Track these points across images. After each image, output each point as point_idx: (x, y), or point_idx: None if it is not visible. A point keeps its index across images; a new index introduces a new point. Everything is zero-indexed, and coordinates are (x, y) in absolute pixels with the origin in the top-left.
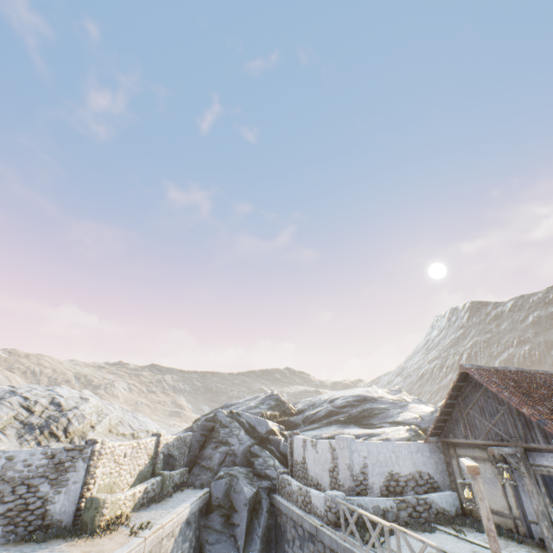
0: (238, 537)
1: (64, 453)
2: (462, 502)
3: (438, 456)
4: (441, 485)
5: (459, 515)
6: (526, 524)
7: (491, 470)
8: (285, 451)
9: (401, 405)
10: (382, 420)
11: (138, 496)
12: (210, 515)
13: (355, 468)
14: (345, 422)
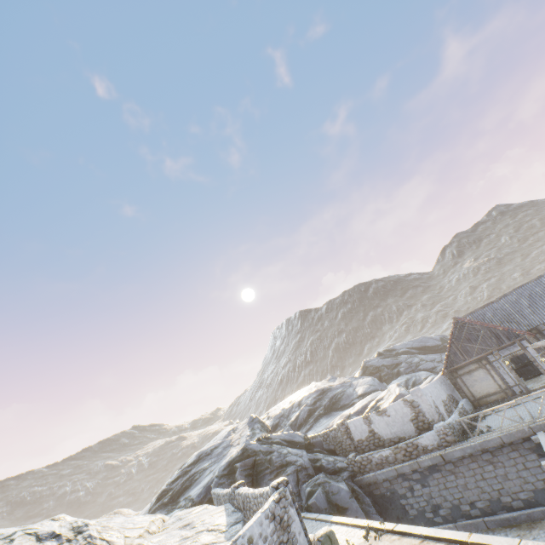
0: None
1: (277, 507)
2: (472, 401)
3: (447, 382)
4: (457, 398)
5: (474, 409)
6: (511, 389)
7: (483, 372)
8: (327, 447)
9: (348, 385)
10: (349, 399)
11: None
12: None
13: (432, 405)
14: (325, 413)
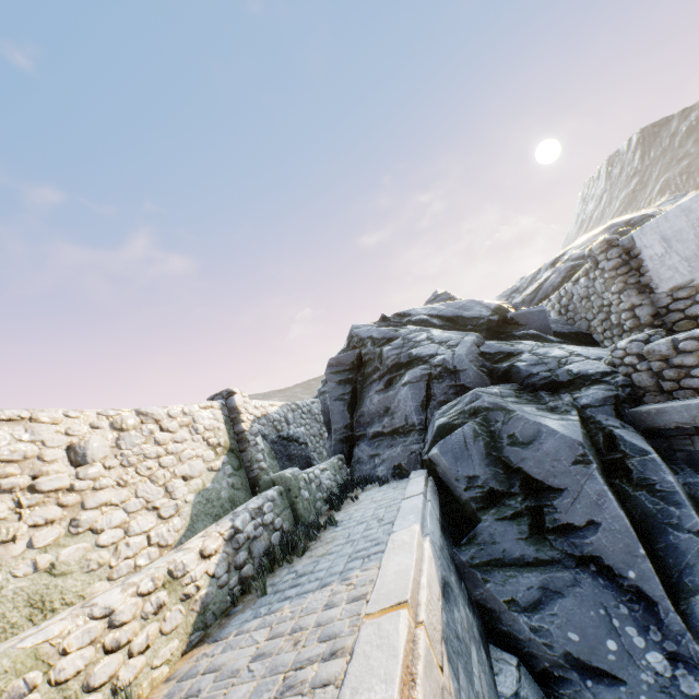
0: (614, 560)
1: None
2: None
3: None
4: None
5: None
6: None
7: None
8: (565, 328)
9: None
10: None
11: (205, 573)
12: (476, 529)
13: None
14: None
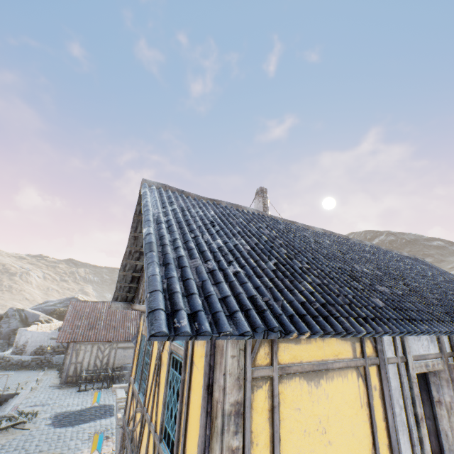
0: None
1: None
2: None
3: None
4: None
5: None
6: None
7: None
8: None
9: None
10: None
11: None
12: None
13: (20, 343)
14: None
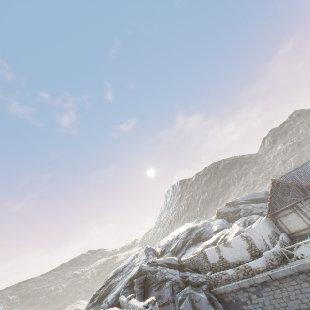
0: None
1: None
2: (289, 234)
3: (270, 222)
4: (278, 233)
5: (290, 240)
6: None
7: (294, 215)
8: (193, 267)
9: (208, 225)
10: (208, 234)
11: None
12: None
13: (261, 239)
14: (193, 243)
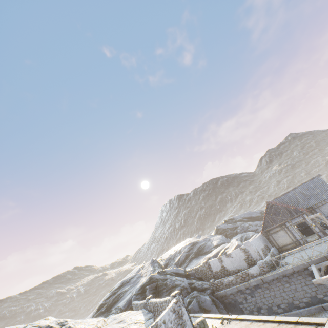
0: None
1: (176, 306)
2: (278, 248)
3: (264, 238)
4: (269, 247)
5: (279, 253)
6: (298, 241)
7: (283, 232)
8: (197, 276)
9: (208, 240)
10: (209, 248)
11: None
12: None
13: (256, 251)
14: (195, 257)
